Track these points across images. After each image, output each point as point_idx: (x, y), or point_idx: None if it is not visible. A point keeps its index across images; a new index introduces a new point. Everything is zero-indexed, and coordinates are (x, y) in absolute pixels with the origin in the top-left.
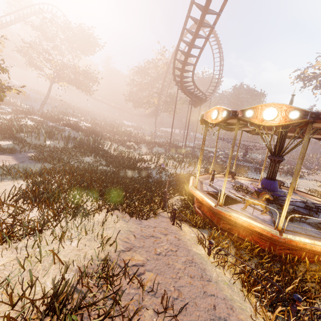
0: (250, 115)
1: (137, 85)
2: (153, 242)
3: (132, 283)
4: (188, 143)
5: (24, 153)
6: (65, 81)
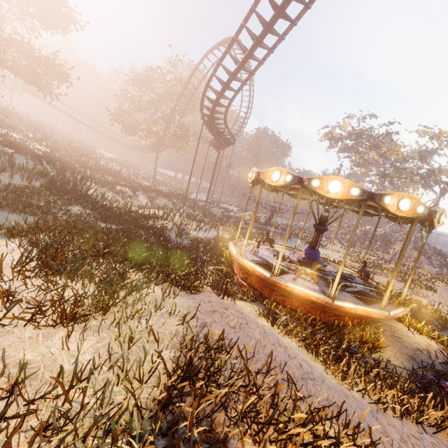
0: (316, 185)
1: (134, 101)
2: (220, 317)
3: (228, 354)
4: (198, 196)
5: None
6: (6, 65)
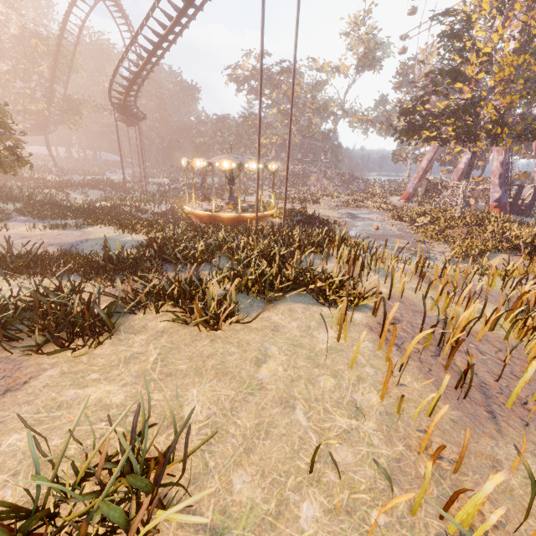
0: (218, 165)
1: None
2: None
3: None
4: (115, 176)
5: (14, 219)
6: None
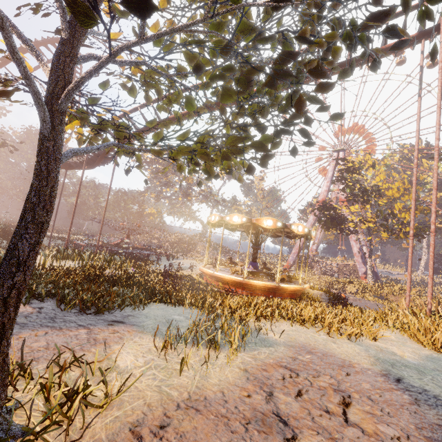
0: (293, 228)
1: None
2: None
3: None
4: None
5: None
6: None
